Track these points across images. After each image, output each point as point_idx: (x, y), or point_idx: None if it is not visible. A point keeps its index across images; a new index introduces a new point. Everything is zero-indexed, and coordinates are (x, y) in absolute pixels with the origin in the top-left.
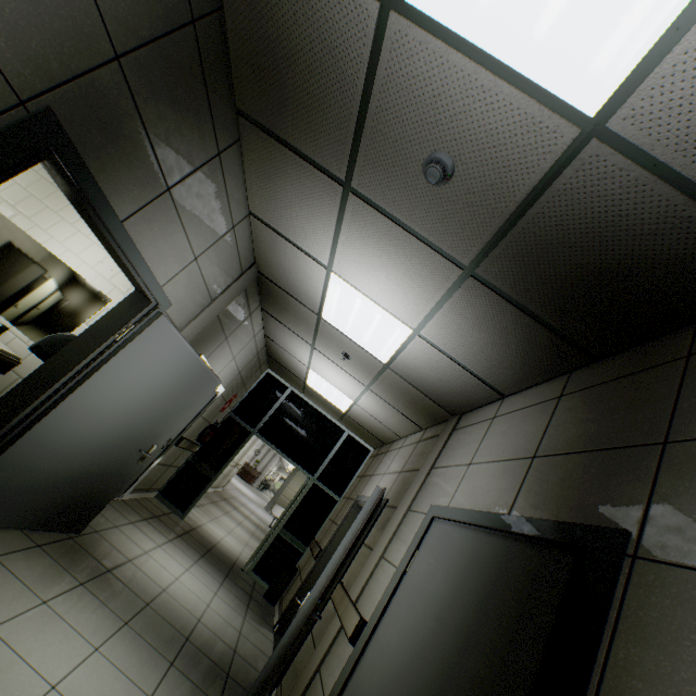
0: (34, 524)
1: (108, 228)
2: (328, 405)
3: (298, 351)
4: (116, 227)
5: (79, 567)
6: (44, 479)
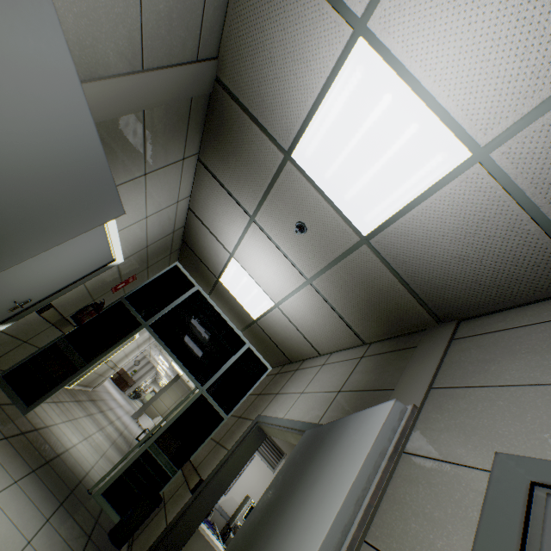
0: None
1: None
2: (237, 309)
3: (227, 230)
4: None
5: None
6: None
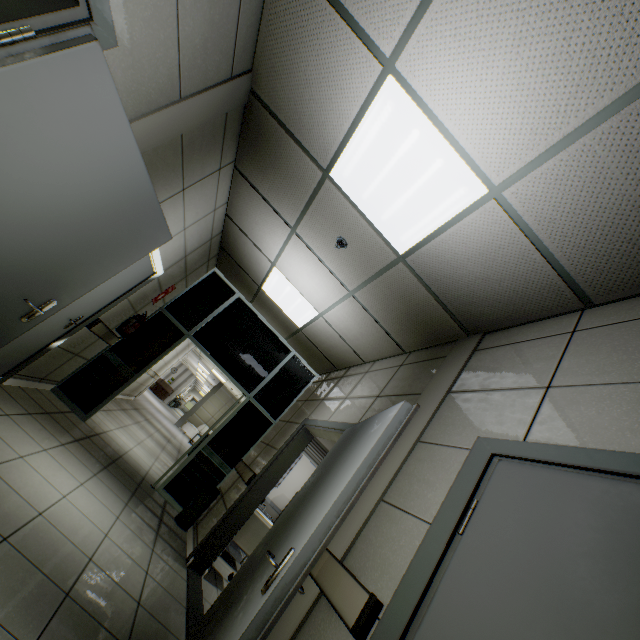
0: None
1: None
2: (281, 318)
3: (267, 239)
4: None
5: None
6: None
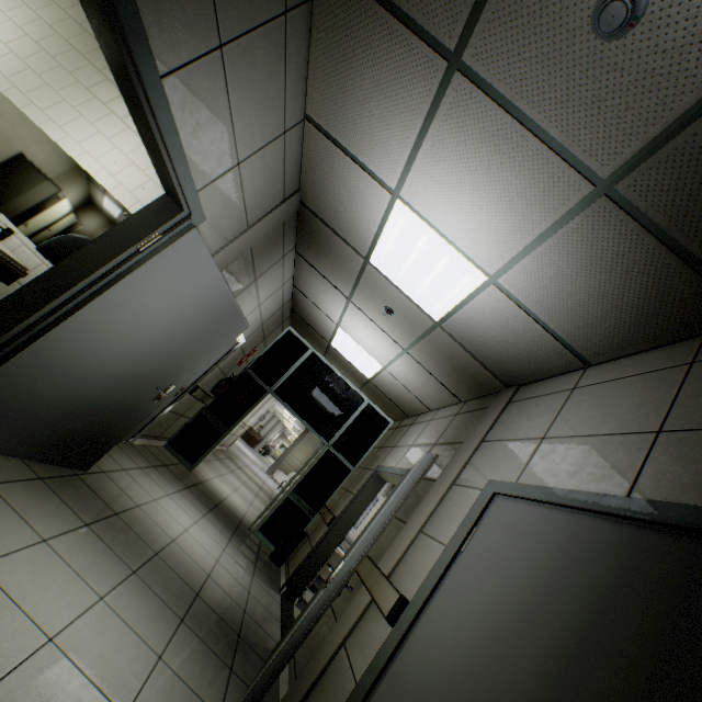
0: (36, 455)
1: (142, 81)
2: (352, 370)
3: (329, 306)
4: (153, 83)
5: (85, 506)
6: (48, 404)
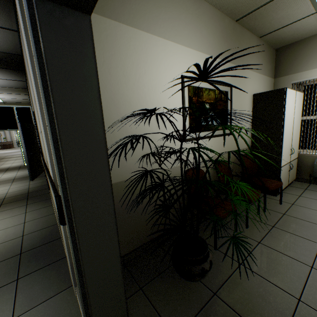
0: None
1: None
2: None
3: None
4: None
5: None
6: None
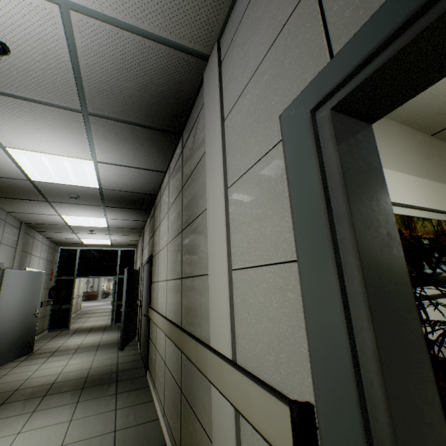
0: (16, 357)
1: None
2: (102, 245)
3: (70, 236)
4: None
5: (44, 355)
6: (8, 343)
